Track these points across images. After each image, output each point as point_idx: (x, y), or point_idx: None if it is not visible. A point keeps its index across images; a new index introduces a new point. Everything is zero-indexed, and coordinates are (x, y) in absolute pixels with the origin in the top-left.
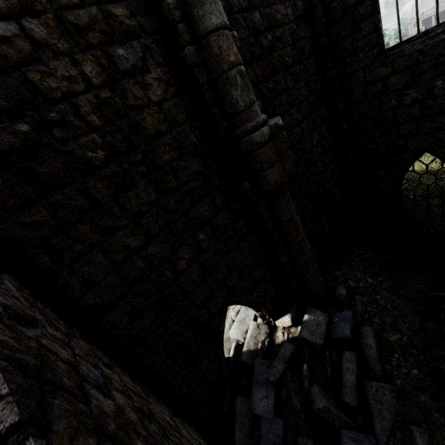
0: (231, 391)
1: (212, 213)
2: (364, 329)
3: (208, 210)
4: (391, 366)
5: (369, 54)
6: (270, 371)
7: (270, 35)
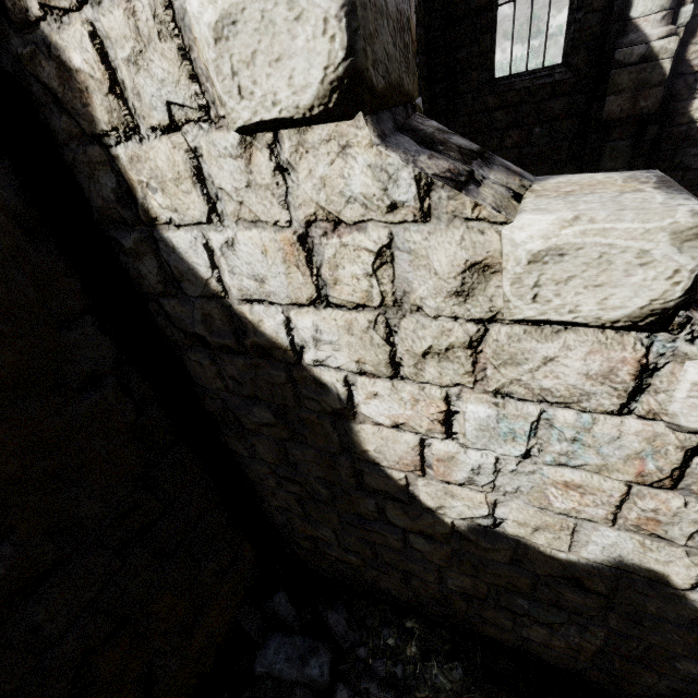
0: None
1: None
2: None
3: None
4: None
5: (482, 77)
6: None
7: None
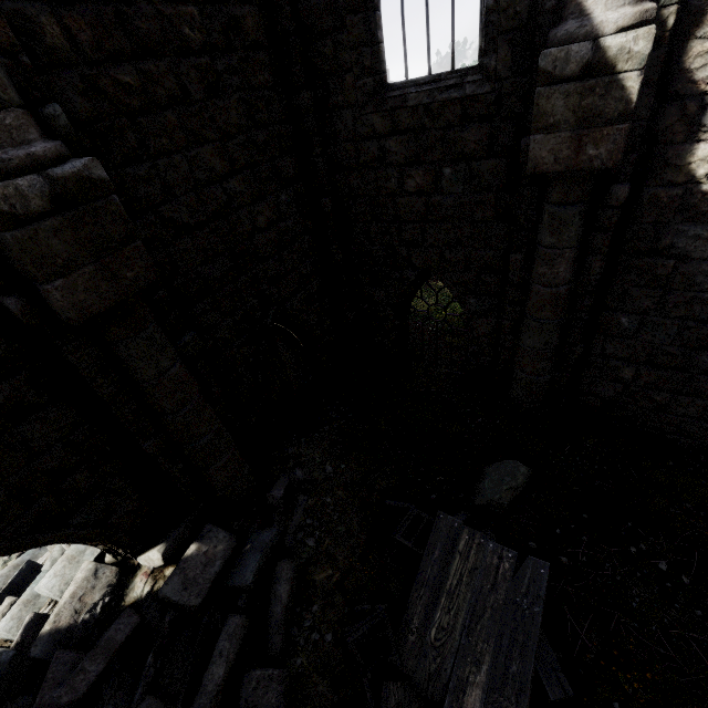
0: None
1: None
2: (281, 566)
3: None
4: (301, 629)
5: (360, 83)
6: (67, 684)
7: None
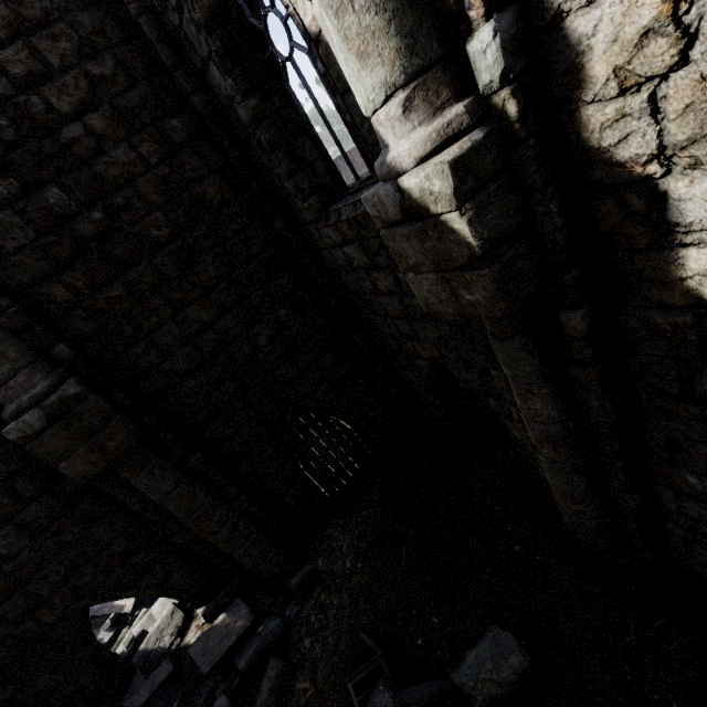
0: (107, 702)
1: (14, 509)
2: (270, 661)
3: (3, 507)
4: None
5: (307, 204)
6: (130, 699)
7: (100, 210)
